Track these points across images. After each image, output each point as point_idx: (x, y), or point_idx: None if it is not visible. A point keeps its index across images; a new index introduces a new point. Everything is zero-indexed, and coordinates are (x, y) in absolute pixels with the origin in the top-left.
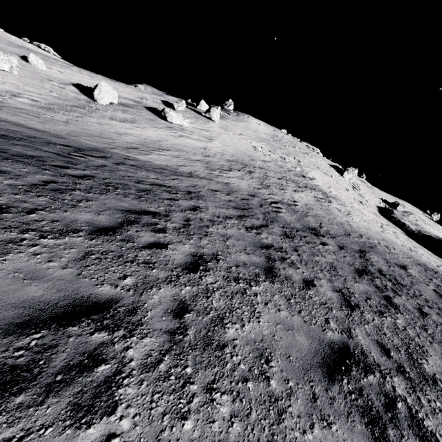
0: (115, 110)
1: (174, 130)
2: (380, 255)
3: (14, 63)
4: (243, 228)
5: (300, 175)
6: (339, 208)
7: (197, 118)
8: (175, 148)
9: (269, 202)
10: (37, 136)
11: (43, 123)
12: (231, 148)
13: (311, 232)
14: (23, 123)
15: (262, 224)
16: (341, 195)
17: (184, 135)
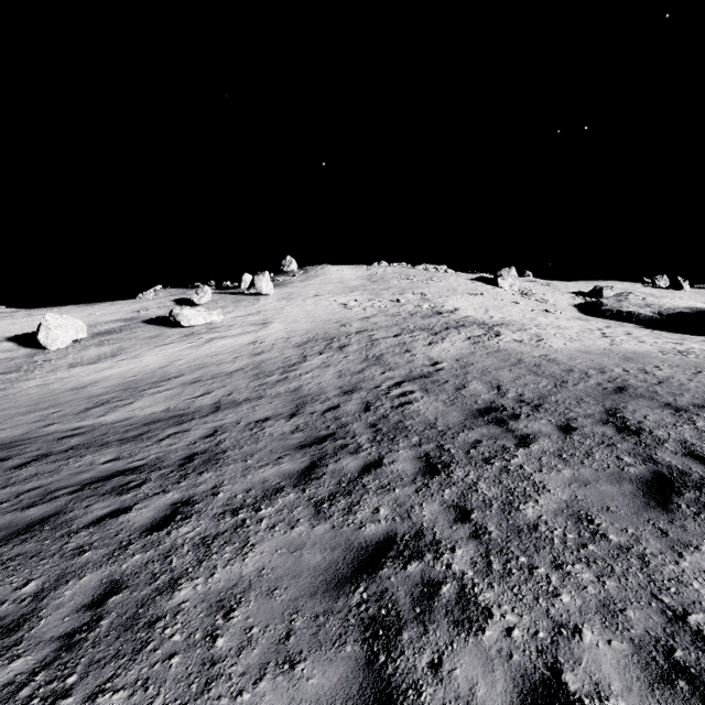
0: (84, 349)
1: (196, 336)
2: (649, 399)
3: None
4: (306, 512)
5: (432, 313)
6: (518, 339)
7: (237, 302)
8: (196, 365)
9: (385, 390)
10: None
11: None
12: (304, 323)
13: (486, 420)
14: None
15: (367, 464)
16: (511, 315)
17: (216, 336)
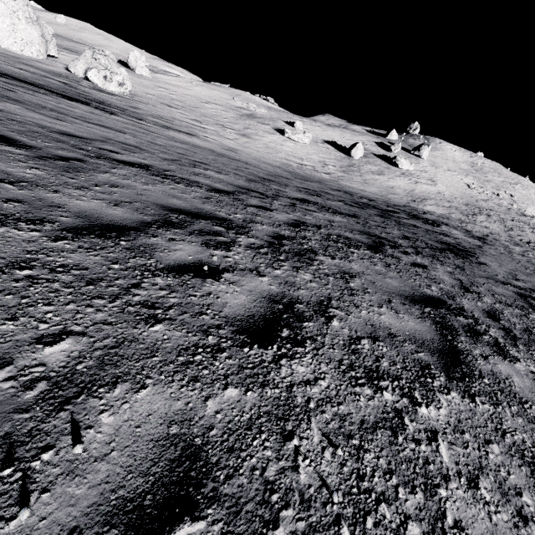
0: (365, 164)
1: (407, 176)
2: None
3: (310, 138)
4: None
5: (520, 213)
6: None
7: (409, 158)
8: (426, 196)
9: (525, 242)
10: (390, 201)
11: (365, 188)
12: (453, 190)
13: None
14: (362, 189)
15: None
16: None
17: (416, 180)
